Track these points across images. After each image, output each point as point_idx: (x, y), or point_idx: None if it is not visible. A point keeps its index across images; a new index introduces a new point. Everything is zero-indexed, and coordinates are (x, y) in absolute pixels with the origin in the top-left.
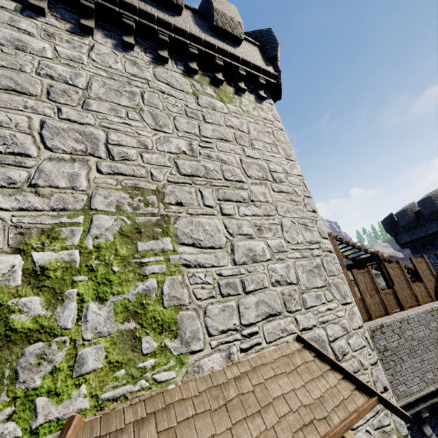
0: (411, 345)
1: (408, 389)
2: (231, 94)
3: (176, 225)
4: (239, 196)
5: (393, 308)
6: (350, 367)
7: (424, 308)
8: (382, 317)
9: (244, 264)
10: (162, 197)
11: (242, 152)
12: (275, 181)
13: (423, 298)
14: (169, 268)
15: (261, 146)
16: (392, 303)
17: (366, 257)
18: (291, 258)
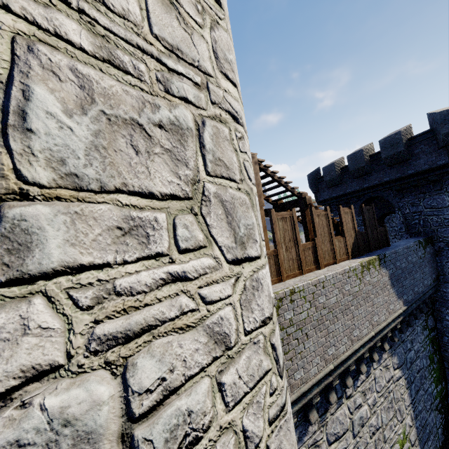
0: (321, 315)
1: (305, 374)
2: None
3: None
4: None
5: (309, 267)
6: None
7: (343, 268)
8: (294, 277)
9: None
10: None
11: None
12: None
13: (340, 255)
14: None
15: None
16: (309, 260)
17: (290, 201)
18: (1, 4)
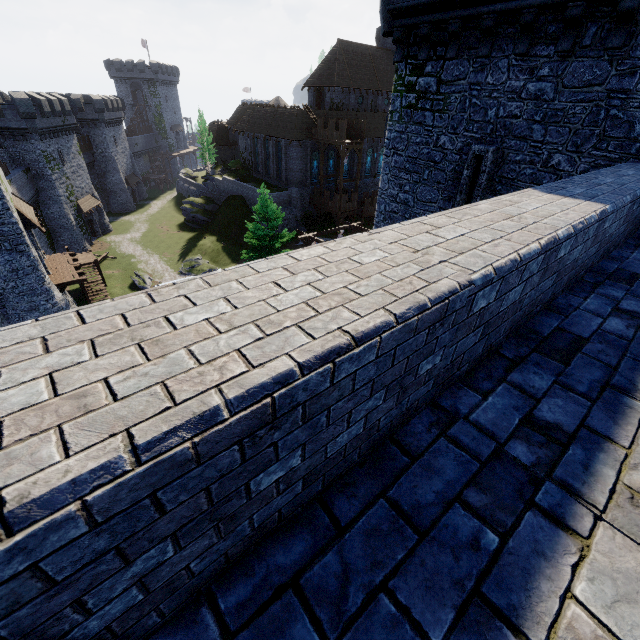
0: None
1: None
2: None
3: None
4: None
5: None
6: None
7: None
8: None
9: None
10: None
11: None
12: None
13: None
14: None
15: None
16: None
17: None
18: None
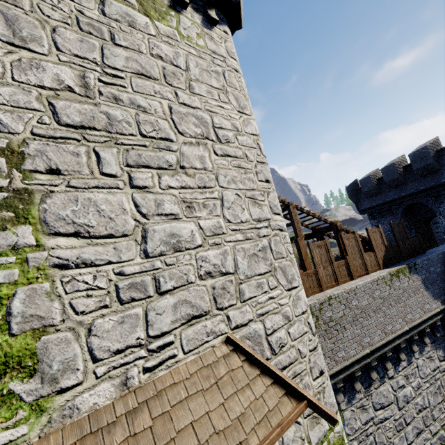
0: (355, 314)
1: (346, 354)
2: (164, 7)
3: (46, 205)
4: (163, 161)
5: (344, 279)
6: (286, 358)
7: (371, 278)
8: (332, 287)
9: (161, 255)
10: (19, 160)
11: (174, 98)
12: (219, 141)
13: (372, 267)
14: (26, 274)
15: (203, 91)
16: (343, 273)
17: (325, 227)
18: (230, 241)
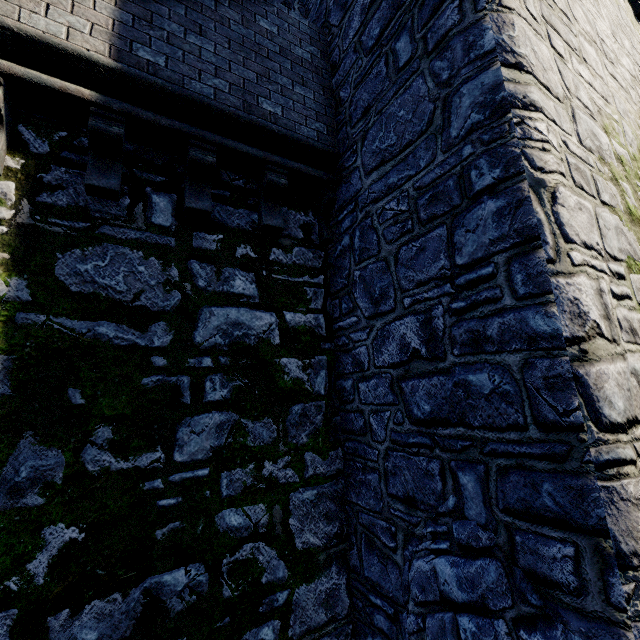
0: None
1: None
2: (633, 17)
3: None
4: None
5: None
6: None
7: None
8: None
9: None
10: None
11: None
12: None
13: None
14: None
15: None
16: None
17: None
18: None
